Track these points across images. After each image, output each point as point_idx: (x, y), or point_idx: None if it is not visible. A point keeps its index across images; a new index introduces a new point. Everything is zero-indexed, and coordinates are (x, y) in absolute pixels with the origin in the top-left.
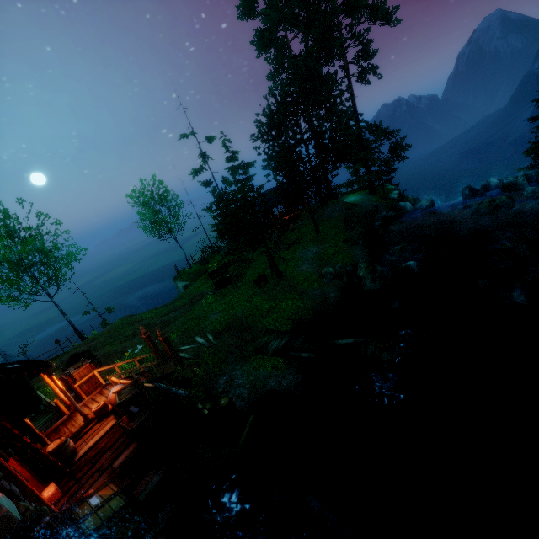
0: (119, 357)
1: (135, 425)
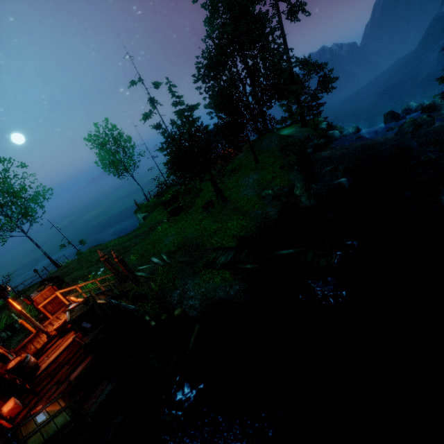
0: (85, 280)
1: (88, 340)
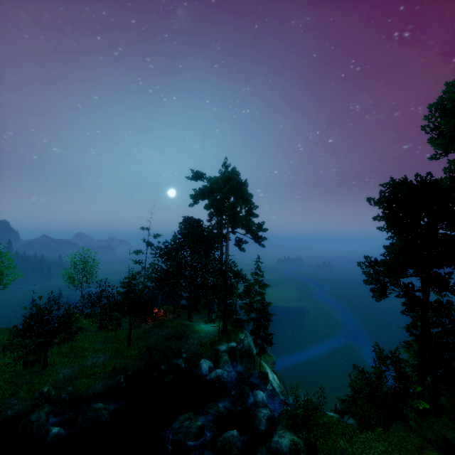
0: None
1: None
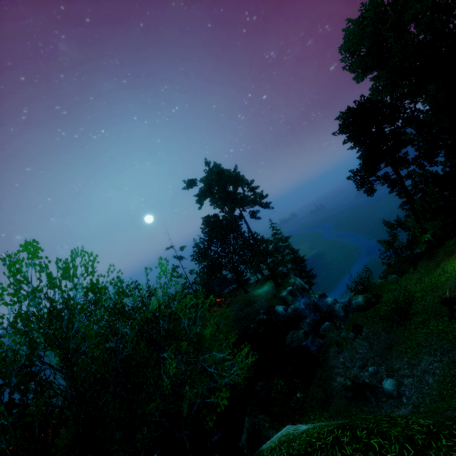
0: None
1: None
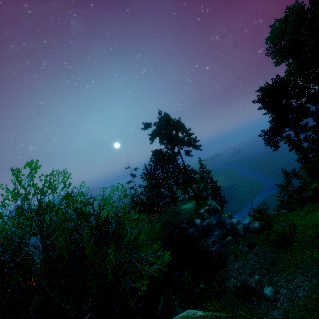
0: None
1: None
